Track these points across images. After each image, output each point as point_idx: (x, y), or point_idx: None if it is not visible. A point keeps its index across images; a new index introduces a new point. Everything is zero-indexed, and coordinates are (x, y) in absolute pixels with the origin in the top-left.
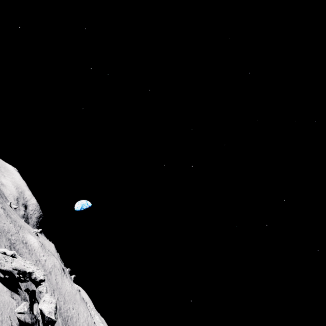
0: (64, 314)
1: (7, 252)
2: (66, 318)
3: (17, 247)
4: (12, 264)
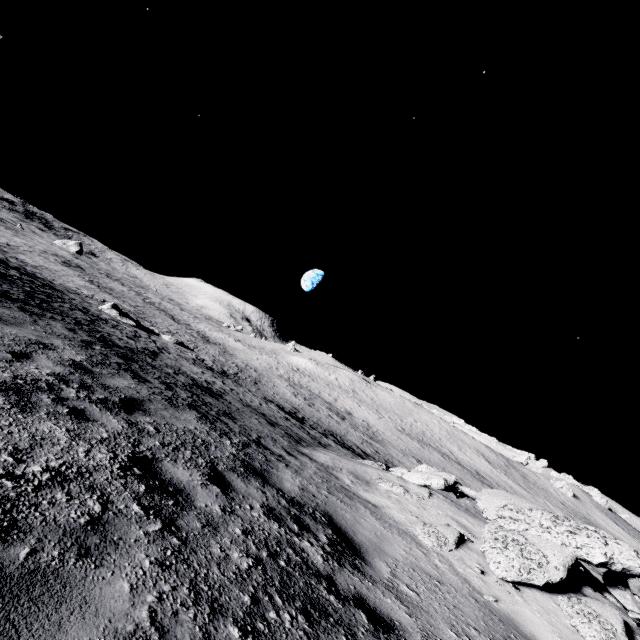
0: (413, 433)
1: (432, 484)
2: (419, 436)
3: (295, 381)
4: (551, 561)
